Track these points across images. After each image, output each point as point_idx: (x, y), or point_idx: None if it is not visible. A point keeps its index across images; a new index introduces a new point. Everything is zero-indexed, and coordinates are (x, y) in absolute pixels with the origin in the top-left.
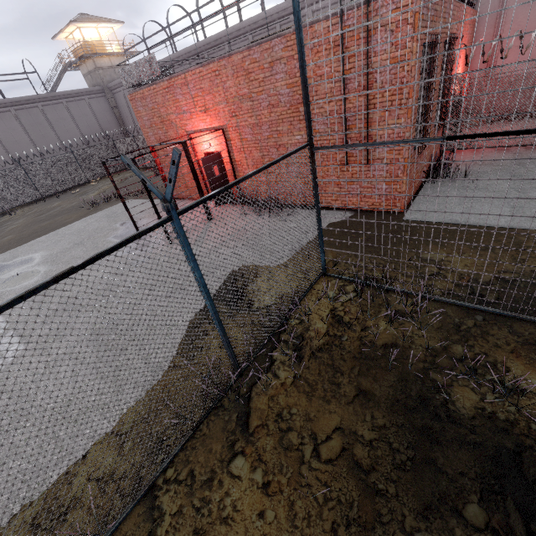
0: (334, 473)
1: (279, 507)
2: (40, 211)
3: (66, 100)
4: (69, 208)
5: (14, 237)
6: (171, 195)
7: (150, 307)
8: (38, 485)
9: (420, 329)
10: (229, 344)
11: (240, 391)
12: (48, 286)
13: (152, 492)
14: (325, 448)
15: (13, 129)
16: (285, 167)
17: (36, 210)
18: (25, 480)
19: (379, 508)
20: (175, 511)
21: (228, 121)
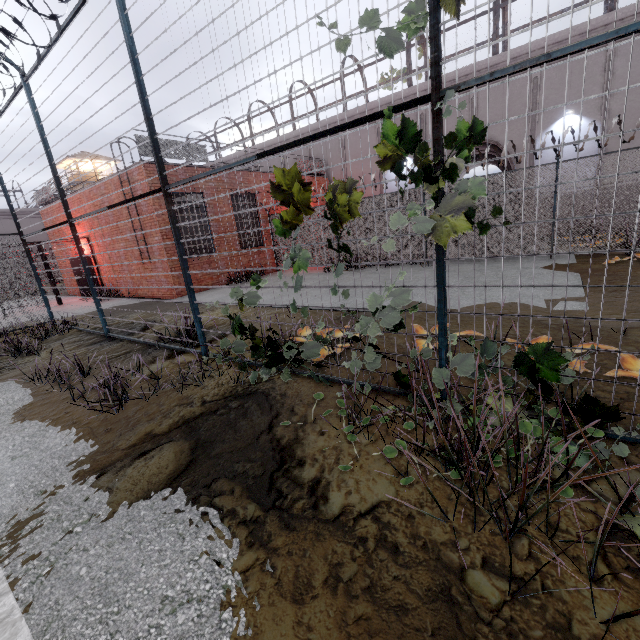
0: None
1: None
2: None
3: None
4: None
5: None
6: None
7: None
8: None
9: (44, 340)
10: None
11: None
12: None
13: None
14: None
15: None
16: None
17: None
18: None
19: None
20: None
21: (90, 232)
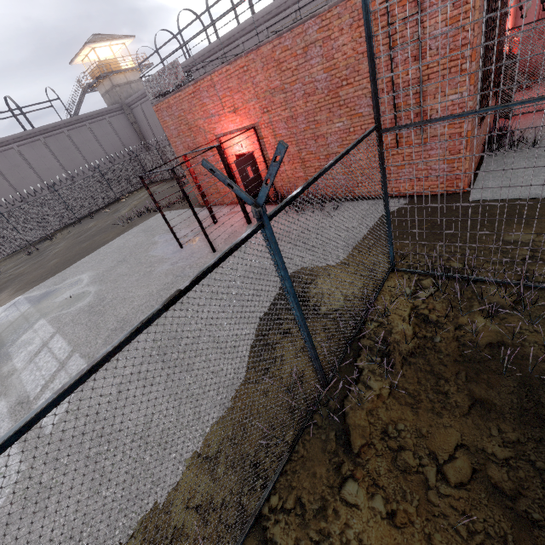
0: (471, 500)
1: (414, 542)
2: (78, 233)
3: (89, 122)
4: (105, 227)
5: (59, 260)
6: (265, 198)
7: (208, 320)
8: (136, 514)
9: (528, 323)
10: (317, 356)
11: (331, 406)
12: (160, 315)
13: (259, 523)
14: (451, 470)
15: (44, 157)
16: (357, 155)
17: (74, 232)
18: (121, 508)
19: (542, 544)
20: (291, 544)
21: (259, 119)
